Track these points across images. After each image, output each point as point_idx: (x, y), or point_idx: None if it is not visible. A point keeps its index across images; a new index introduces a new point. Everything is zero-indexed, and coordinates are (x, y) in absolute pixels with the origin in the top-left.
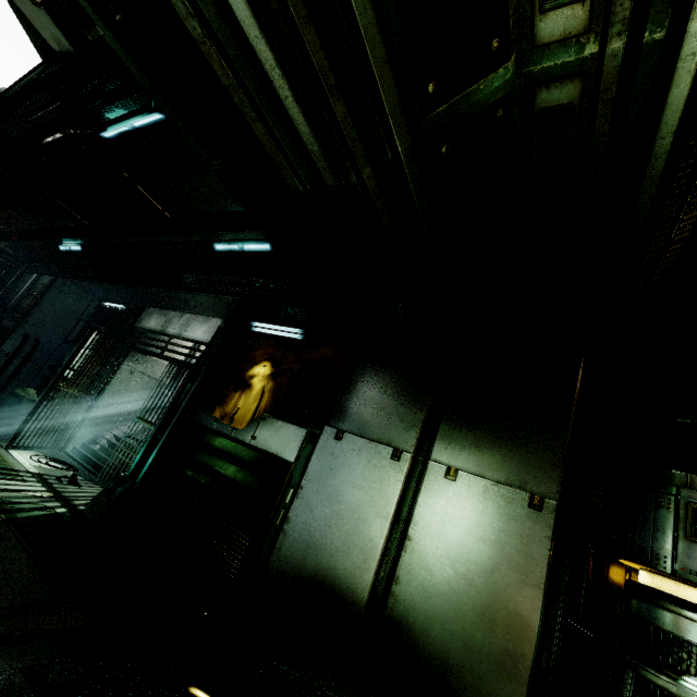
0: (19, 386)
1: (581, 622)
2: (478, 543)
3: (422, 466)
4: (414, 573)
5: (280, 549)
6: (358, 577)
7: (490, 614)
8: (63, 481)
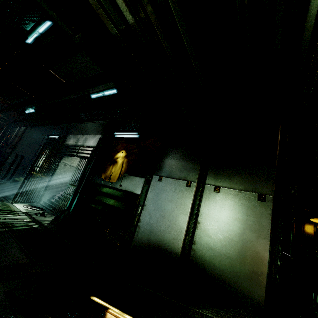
0: (17, 177)
1: (291, 253)
2: (233, 221)
3: (201, 188)
4: (202, 238)
5: (137, 234)
6: (175, 243)
7: (243, 254)
8: (38, 215)
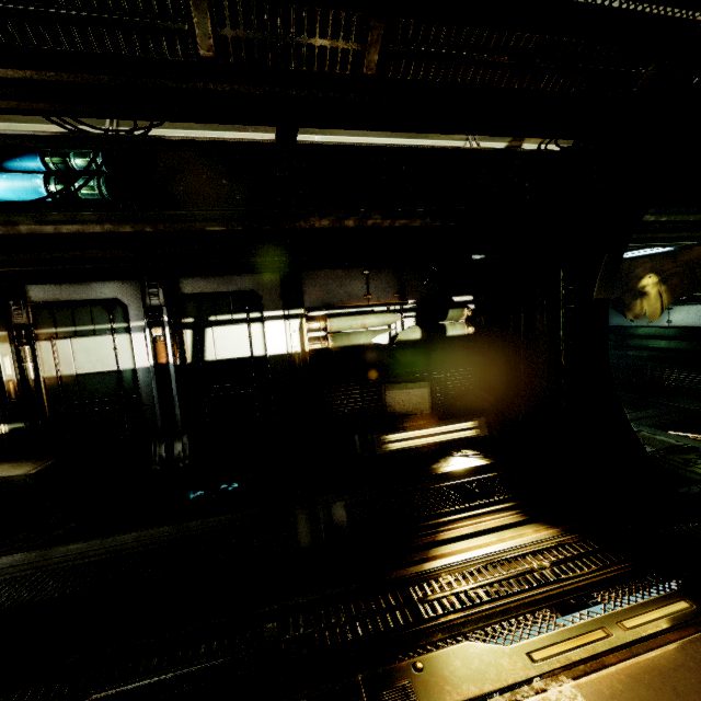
0: None
1: None
2: None
3: None
4: None
5: None
6: None
7: None
8: None
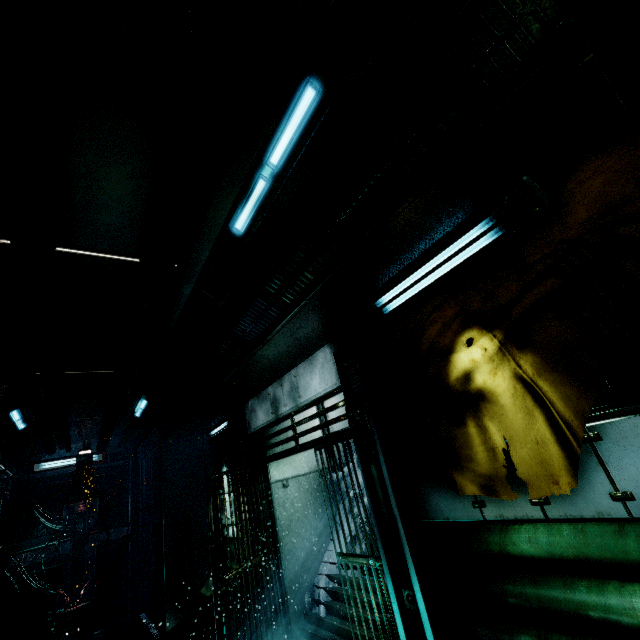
0: (205, 575)
1: None
2: None
3: None
4: None
5: None
6: None
7: None
8: None
